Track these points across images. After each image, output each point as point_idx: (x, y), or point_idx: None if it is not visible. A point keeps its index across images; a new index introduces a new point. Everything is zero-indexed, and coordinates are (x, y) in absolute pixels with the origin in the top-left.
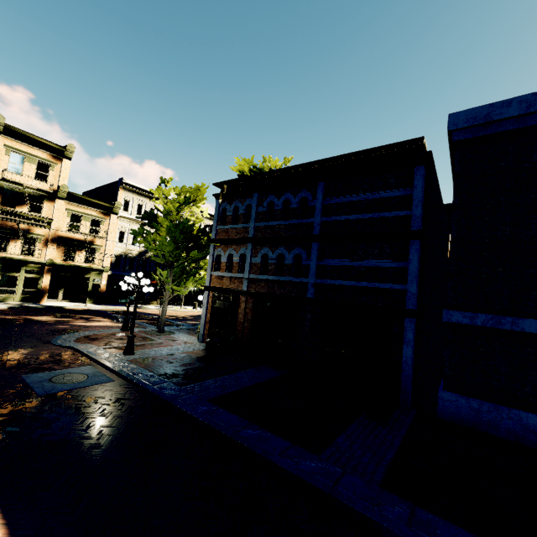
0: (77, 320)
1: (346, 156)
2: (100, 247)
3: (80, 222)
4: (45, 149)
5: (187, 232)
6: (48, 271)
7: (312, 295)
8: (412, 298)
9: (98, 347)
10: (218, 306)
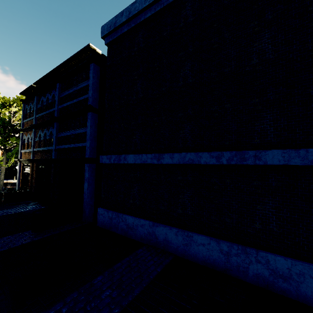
0: None
1: (64, 63)
2: None
3: None
4: None
5: (9, 126)
6: None
7: (54, 157)
8: (88, 150)
9: None
10: (25, 171)
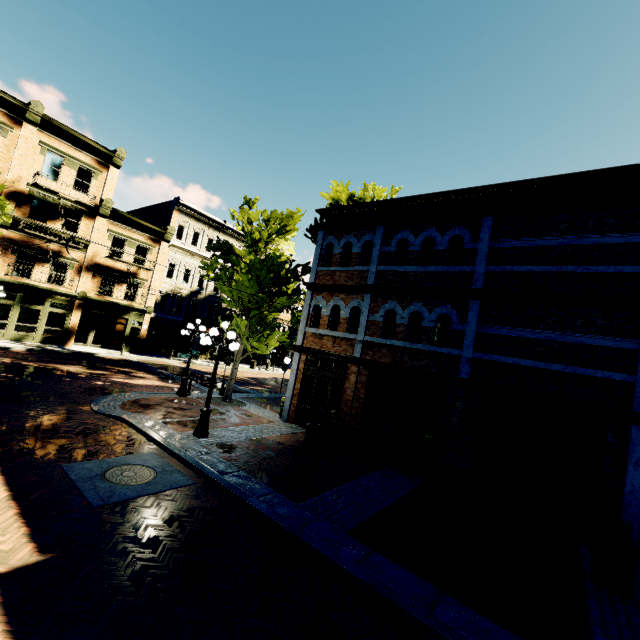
0: (115, 374)
1: (534, 182)
2: (144, 281)
3: (123, 248)
4: (89, 152)
5: (275, 271)
6: (78, 306)
7: (467, 375)
8: None
9: (156, 421)
10: (313, 375)
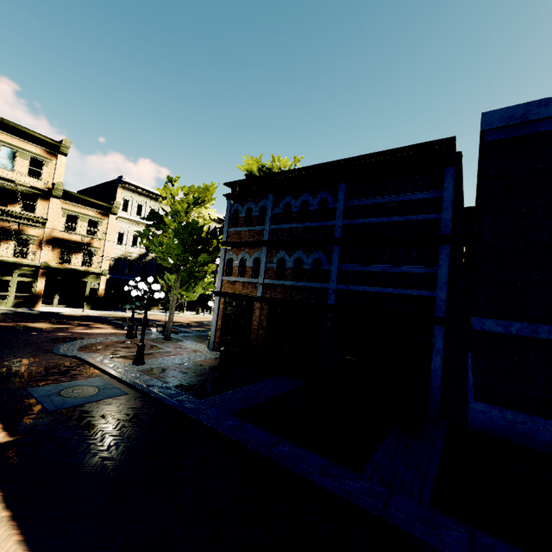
0: (77, 326)
1: (370, 156)
2: (98, 249)
3: (76, 223)
4: (39, 144)
5: (196, 234)
6: (42, 274)
7: (333, 302)
8: (442, 305)
9: (105, 357)
10: (230, 313)
